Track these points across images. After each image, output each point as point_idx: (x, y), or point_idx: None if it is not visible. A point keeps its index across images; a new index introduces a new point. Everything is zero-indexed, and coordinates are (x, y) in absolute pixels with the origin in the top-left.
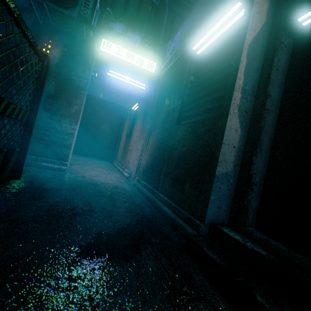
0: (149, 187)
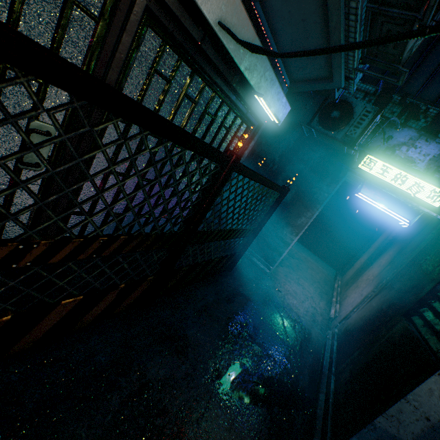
0: (332, 357)
